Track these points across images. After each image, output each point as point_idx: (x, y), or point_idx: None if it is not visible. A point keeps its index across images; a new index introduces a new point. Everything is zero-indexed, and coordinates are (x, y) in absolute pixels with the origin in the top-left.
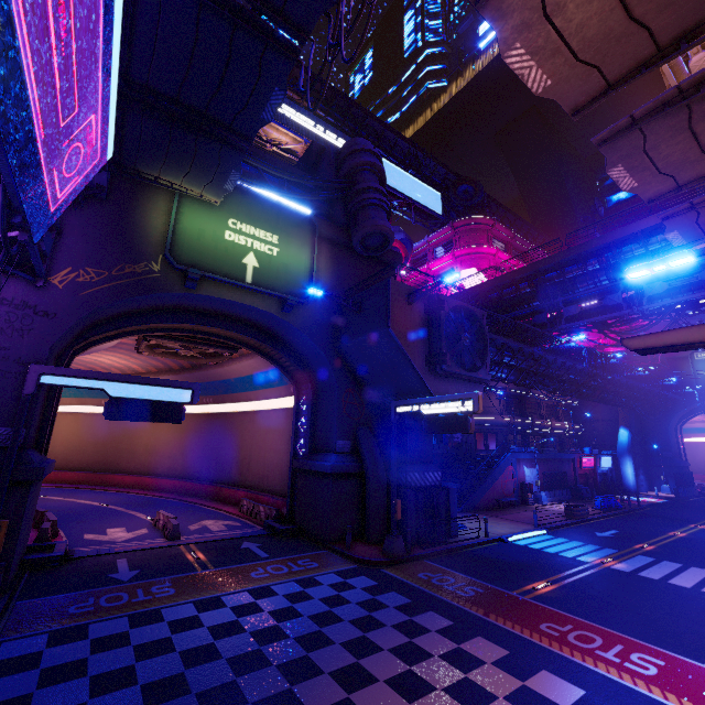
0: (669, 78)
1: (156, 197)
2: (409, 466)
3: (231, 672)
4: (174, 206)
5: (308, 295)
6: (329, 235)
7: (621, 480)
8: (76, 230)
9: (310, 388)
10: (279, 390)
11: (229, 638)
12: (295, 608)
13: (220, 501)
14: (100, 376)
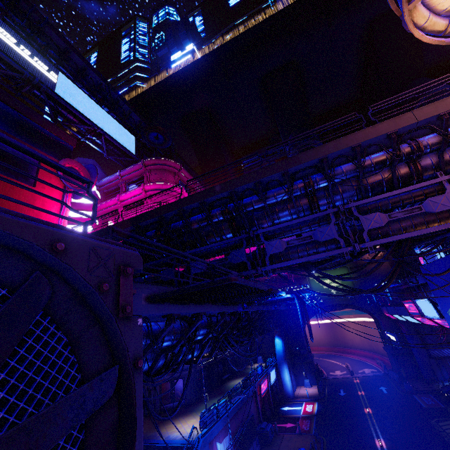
0: None
1: None
2: None
3: None
4: None
5: None
6: None
7: (283, 387)
8: None
9: None
10: None
11: None
12: None
13: None
14: None
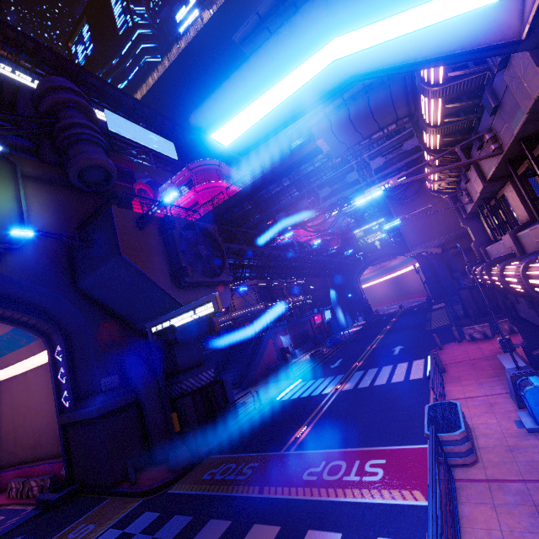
0: None
1: None
2: (182, 375)
3: None
4: None
5: (22, 239)
6: (40, 173)
7: (338, 323)
8: None
9: (60, 336)
10: (30, 348)
11: None
12: None
13: None
14: None
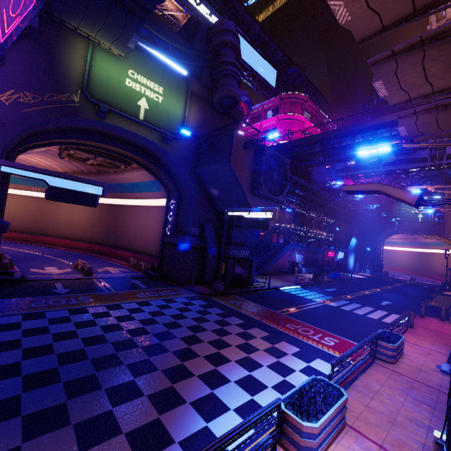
0: (432, 18)
1: (75, 43)
2: (232, 246)
3: (129, 335)
4: (89, 53)
5: (181, 134)
6: (198, 92)
7: (346, 265)
8: (15, 61)
9: (177, 195)
10: (156, 194)
11: (127, 322)
12: (162, 311)
13: (116, 258)
14: (42, 171)
